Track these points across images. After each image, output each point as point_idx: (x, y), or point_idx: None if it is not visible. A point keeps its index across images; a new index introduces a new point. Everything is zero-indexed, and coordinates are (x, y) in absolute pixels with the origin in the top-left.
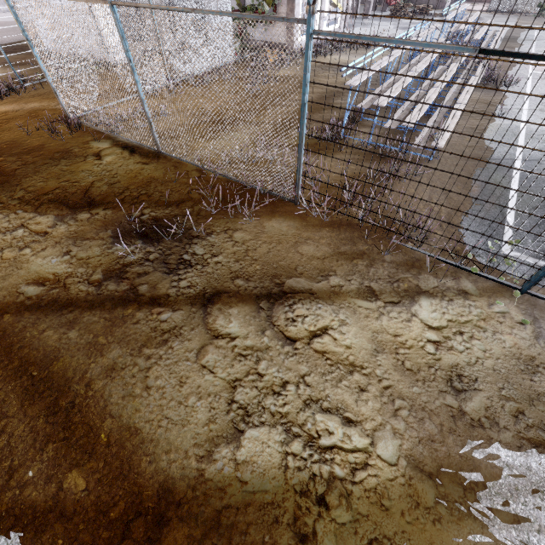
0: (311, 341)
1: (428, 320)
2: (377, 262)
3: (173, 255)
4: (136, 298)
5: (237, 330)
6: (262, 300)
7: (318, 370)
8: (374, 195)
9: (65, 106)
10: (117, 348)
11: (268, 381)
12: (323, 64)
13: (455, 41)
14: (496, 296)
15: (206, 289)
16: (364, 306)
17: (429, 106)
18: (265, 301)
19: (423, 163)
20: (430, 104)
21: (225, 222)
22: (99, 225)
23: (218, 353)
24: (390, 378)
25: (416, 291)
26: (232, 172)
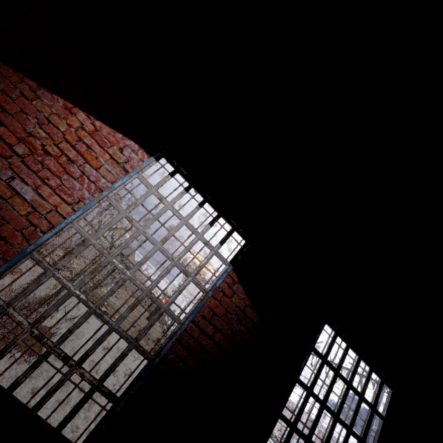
0: None
1: None
2: None
3: None
4: None
5: None
6: None
7: None
8: None
9: None
10: None
11: None
12: None
13: None
14: None
15: None
16: None
17: None
18: None
19: None
20: None
21: None
22: None
23: None
24: None
25: None
26: None
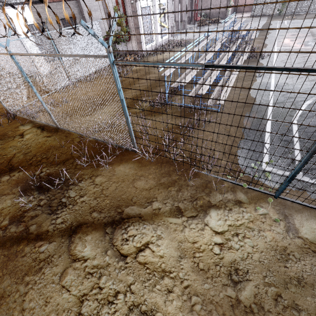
0: (137, 255)
1: (215, 227)
2: (184, 187)
3: (55, 200)
4: (27, 236)
5: (88, 253)
6: (108, 226)
7: (140, 279)
8: (182, 140)
9: (6, 107)
10: (7, 279)
11: (105, 293)
12: (159, 59)
13: (233, 36)
14: (259, 202)
15: (73, 222)
16: (174, 222)
17: (217, 77)
18: (109, 227)
19: (214, 113)
20: (188, 95)
21: (91, 171)
22: (13, 183)
23: (74, 274)
24: (189, 278)
25: (208, 206)
26: (98, 136)
